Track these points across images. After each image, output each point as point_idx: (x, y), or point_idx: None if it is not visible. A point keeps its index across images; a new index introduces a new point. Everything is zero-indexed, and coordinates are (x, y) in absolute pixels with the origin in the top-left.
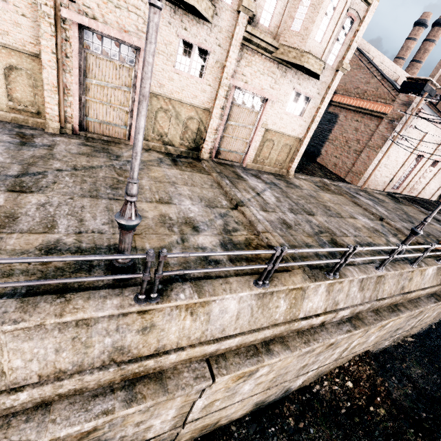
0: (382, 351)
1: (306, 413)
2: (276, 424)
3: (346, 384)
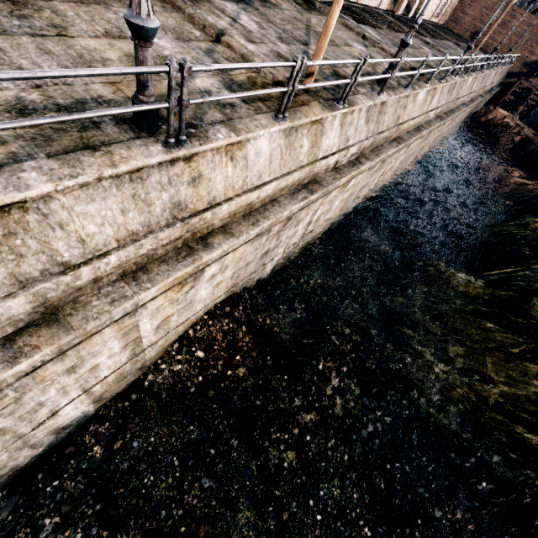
0: (274, 274)
1: (129, 424)
2: (65, 471)
3: (194, 357)
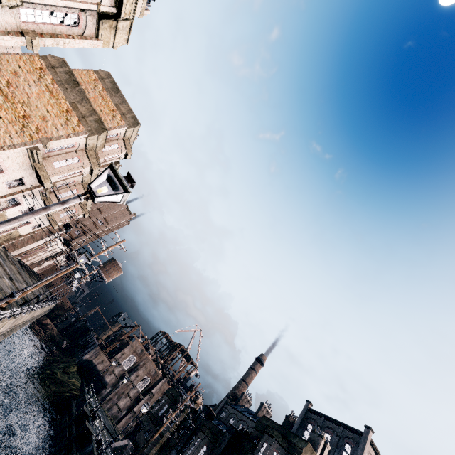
0: None
1: None
2: None
3: None
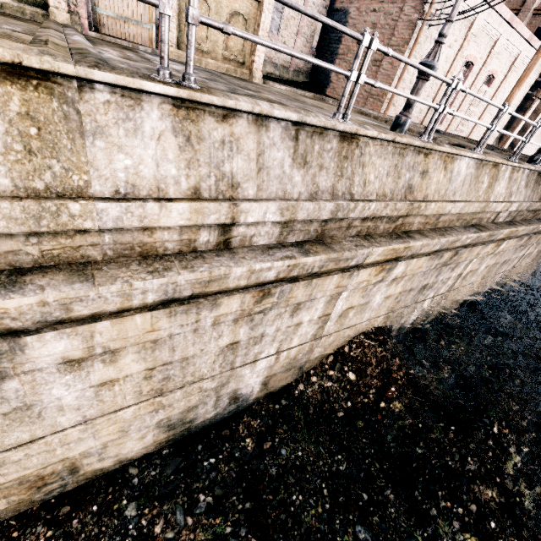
0: (411, 330)
1: (278, 428)
2: (220, 452)
3: (345, 377)
